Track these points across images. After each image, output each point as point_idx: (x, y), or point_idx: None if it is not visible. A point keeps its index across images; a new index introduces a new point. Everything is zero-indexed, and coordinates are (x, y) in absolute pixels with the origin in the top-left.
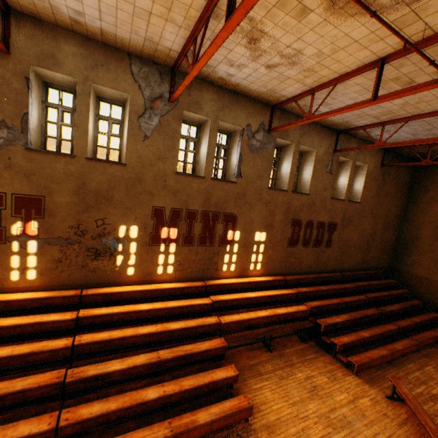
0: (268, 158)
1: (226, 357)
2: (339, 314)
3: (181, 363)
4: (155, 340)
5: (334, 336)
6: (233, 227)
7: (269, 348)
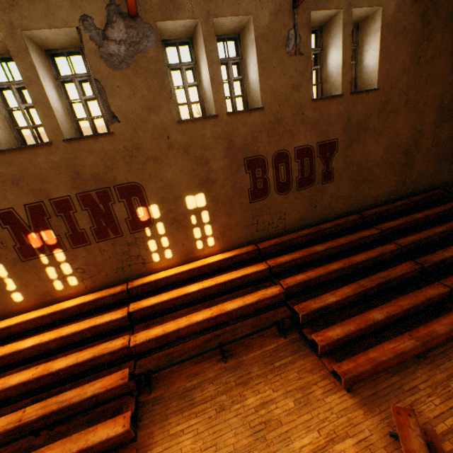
0: (155, 69)
1: (159, 380)
2: (342, 284)
3: (60, 417)
4: (36, 387)
5: (324, 325)
6: (143, 202)
7: (223, 357)
